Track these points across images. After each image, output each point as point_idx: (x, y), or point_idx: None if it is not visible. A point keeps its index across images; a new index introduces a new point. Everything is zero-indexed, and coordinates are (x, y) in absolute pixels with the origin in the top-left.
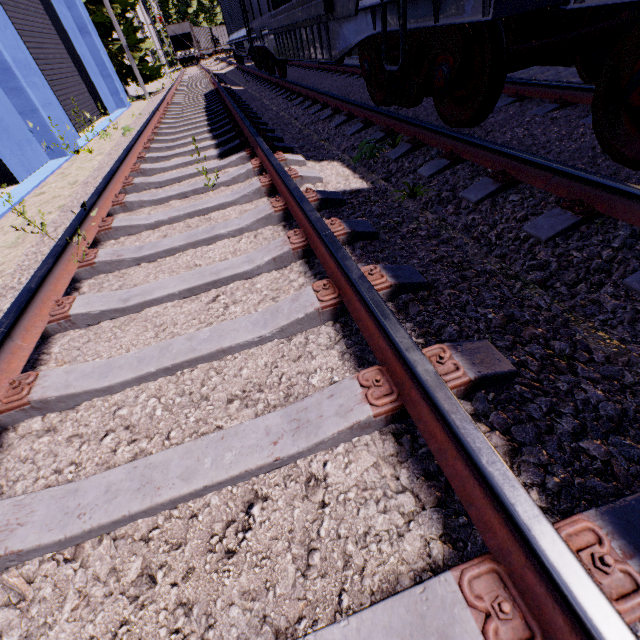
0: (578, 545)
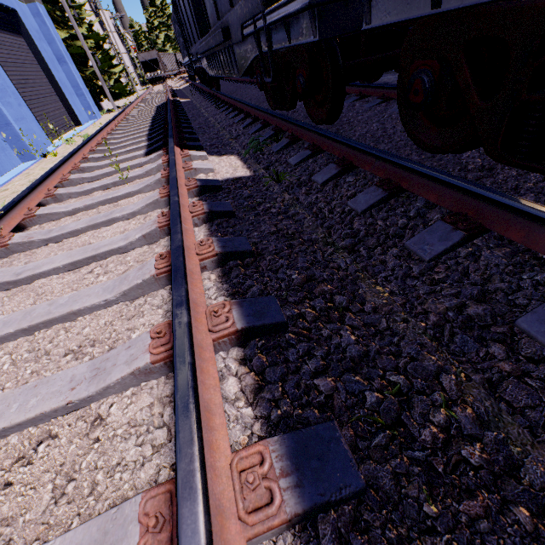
0: (244, 466)
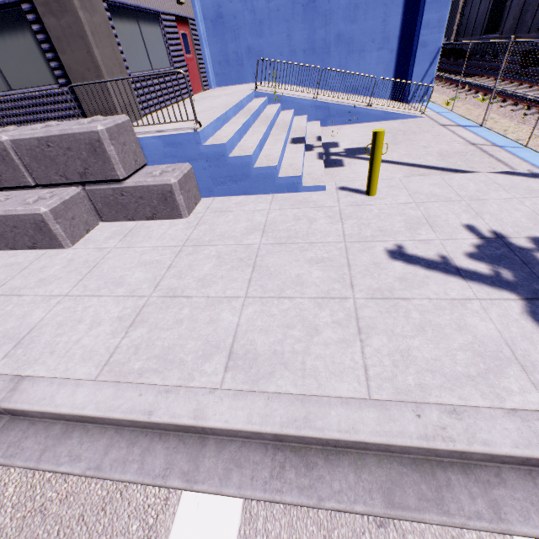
0: None
